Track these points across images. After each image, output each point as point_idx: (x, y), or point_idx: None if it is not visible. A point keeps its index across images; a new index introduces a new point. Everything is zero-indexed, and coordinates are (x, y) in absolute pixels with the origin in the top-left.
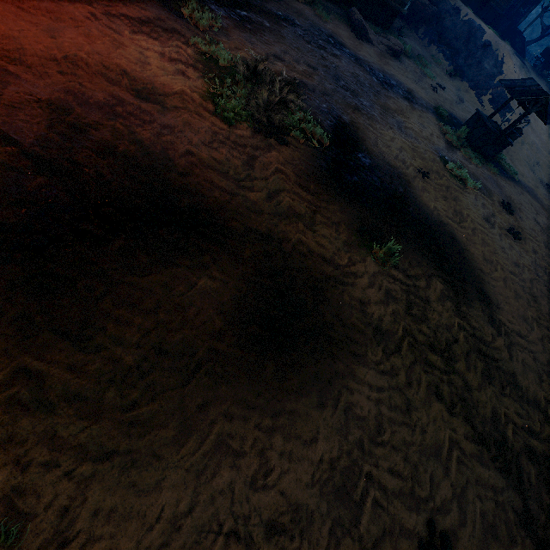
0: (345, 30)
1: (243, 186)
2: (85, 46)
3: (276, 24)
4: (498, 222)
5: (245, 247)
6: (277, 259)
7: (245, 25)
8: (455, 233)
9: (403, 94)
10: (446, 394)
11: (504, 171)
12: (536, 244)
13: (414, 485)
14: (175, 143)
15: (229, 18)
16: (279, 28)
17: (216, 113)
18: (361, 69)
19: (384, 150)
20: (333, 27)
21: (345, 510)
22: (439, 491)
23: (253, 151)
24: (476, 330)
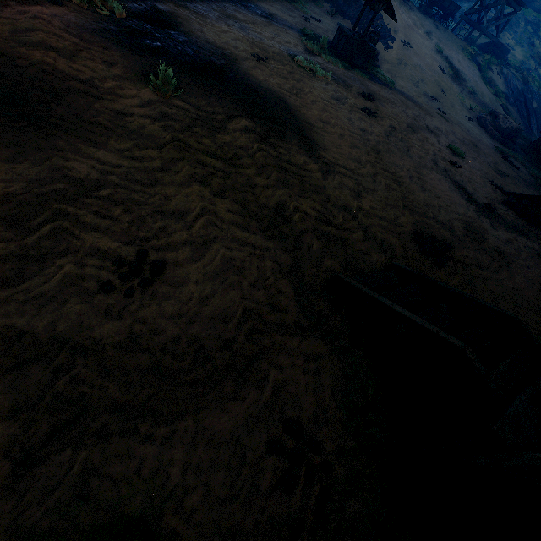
0: None
1: None
2: None
3: None
4: (351, 102)
5: None
6: (2, 68)
7: None
8: (287, 98)
9: (261, 14)
10: (215, 182)
11: (378, 80)
12: (396, 123)
13: (132, 228)
14: None
15: None
16: None
17: None
18: None
19: (210, 35)
20: None
21: (12, 228)
22: (169, 236)
23: (7, 1)
24: (282, 154)
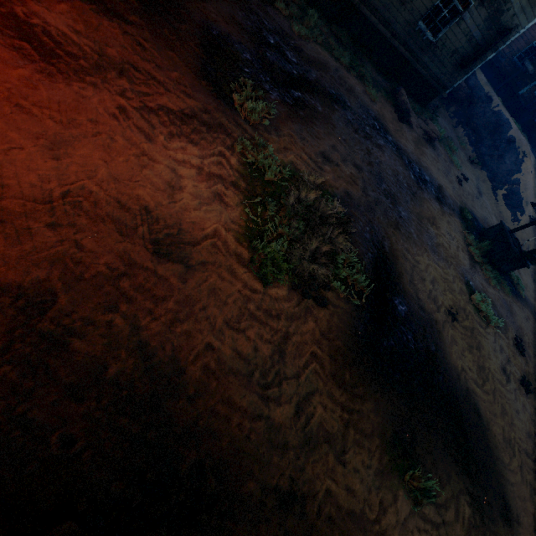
0: (389, 110)
1: (269, 396)
2: (100, 169)
3: (328, 107)
4: (514, 371)
5: (258, 531)
6: None
7: (298, 111)
8: (480, 404)
9: (435, 192)
10: None
11: (514, 286)
12: None
13: None
14: (192, 335)
15: (282, 102)
16: (331, 113)
17: (250, 264)
18: (401, 162)
19: (419, 287)
20: (380, 106)
21: None
22: None
23: (288, 326)
24: None
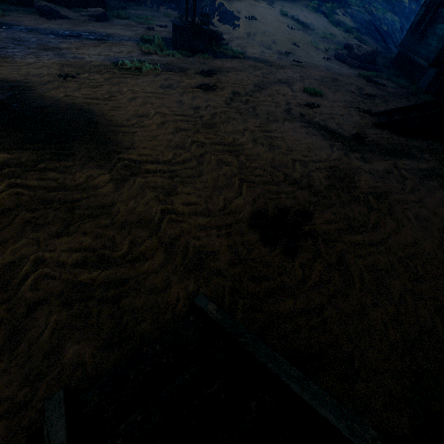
0: (29, 17)
1: None
2: None
3: None
4: (184, 85)
5: None
6: None
7: None
8: (92, 106)
9: (95, 38)
10: None
11: (225, 55)
12: (240, 87)
13: None
14: None
15: None
16: None
17: None
18: (33, 33)
19: (2, 73)
20: (11, 18)
21: None
22: None
23: None
24: (50, 180)
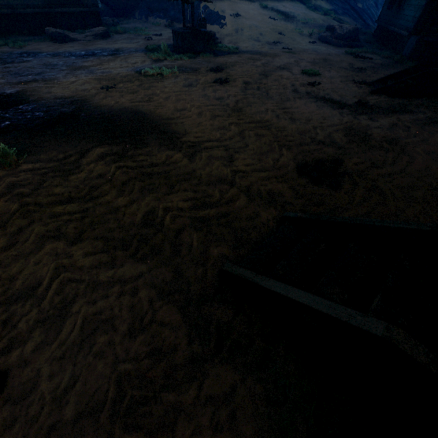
0: (45, 44)
1: None
2: None
3: None
4: (202, 81)
5: None
6: None
7: None
8: (140, 108)
9: (108, 53)
10: (70, 229)
11: (223, 52)
12: (248, 77)
13: None
14: None
15: None
16: None
17: None
18: (57, 58)
19: (58, 92)
20: (31, 47)
21: None
22: (14, 328)
23: None
24: (142, 161)
